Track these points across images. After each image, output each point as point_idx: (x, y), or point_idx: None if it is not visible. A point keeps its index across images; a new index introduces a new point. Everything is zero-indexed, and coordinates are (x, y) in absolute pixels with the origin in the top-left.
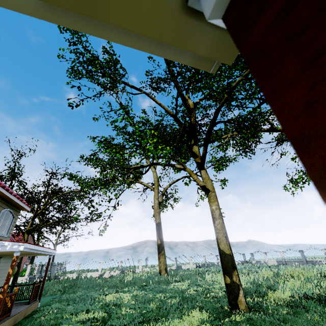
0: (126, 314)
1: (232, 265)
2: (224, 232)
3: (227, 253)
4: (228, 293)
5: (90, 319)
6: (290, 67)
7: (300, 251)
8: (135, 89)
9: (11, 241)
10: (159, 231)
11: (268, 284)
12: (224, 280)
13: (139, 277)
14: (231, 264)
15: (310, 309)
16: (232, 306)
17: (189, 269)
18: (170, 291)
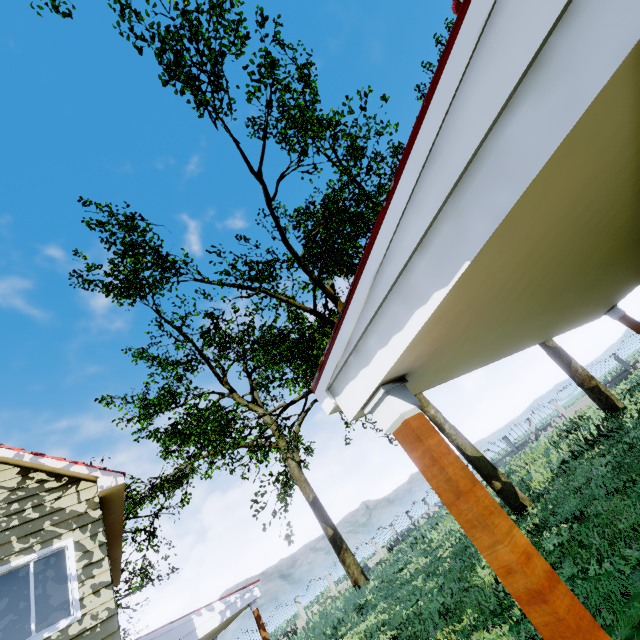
0: (417, 609)
1: (492, 465)
2: (461, 434)
3: (479, 456)
4: (507, 499)
5: (394, 635)
6: (634, 329)
7: (504, 438)
8: (246, 289)
9: (236, 591)
10: (322, 512)
11: (520, 480)
12: (493, 489)
13: (334, 612)
14: (490, 465)
15: (574, 466)
16: (519, 509)
17: (382, 559)
18: (420, 571)
